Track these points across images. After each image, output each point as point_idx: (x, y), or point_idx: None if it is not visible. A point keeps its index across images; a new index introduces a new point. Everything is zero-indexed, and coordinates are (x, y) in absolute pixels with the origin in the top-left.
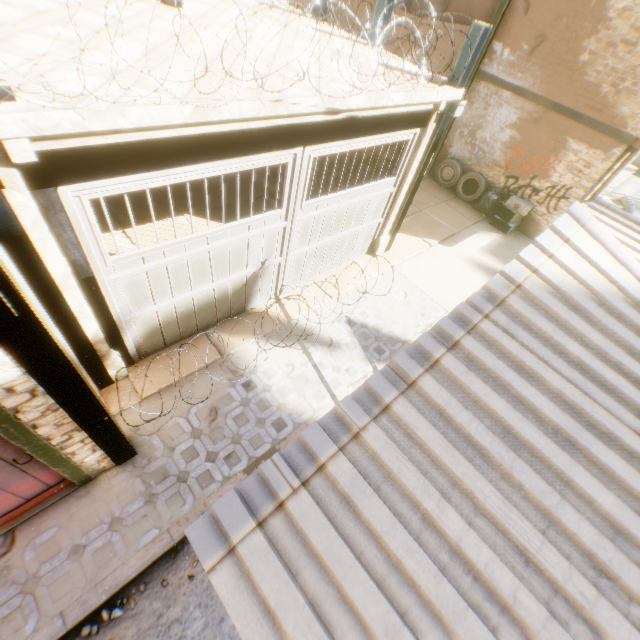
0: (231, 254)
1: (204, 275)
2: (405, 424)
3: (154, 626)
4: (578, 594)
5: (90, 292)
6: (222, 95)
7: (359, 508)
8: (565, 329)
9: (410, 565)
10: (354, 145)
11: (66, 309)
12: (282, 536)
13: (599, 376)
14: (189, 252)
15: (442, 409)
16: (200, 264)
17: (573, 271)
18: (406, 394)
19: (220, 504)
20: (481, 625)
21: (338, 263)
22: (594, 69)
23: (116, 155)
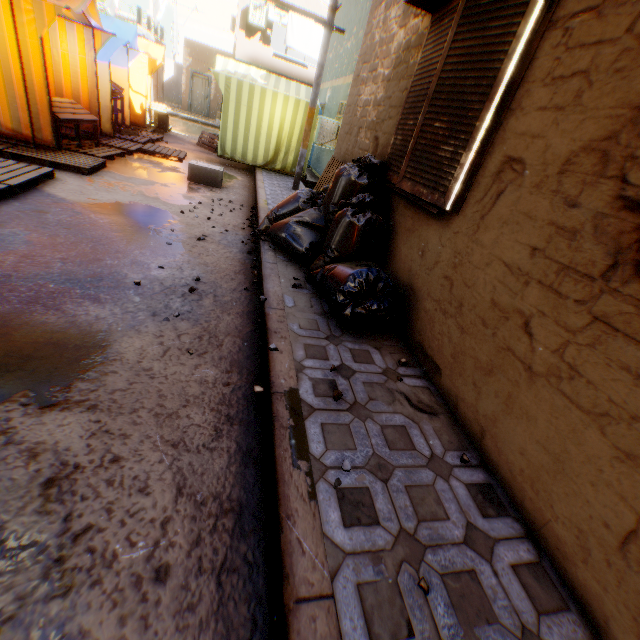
0: None
1: None
2: None
3: None
4: None
5: None
6: None
7: None
8: None
9: None
10: None
11: None
12: None
13: None
14: None
15: None
16: None
17: None
18: None
19: None
20: None
21: None
22: None
23: None
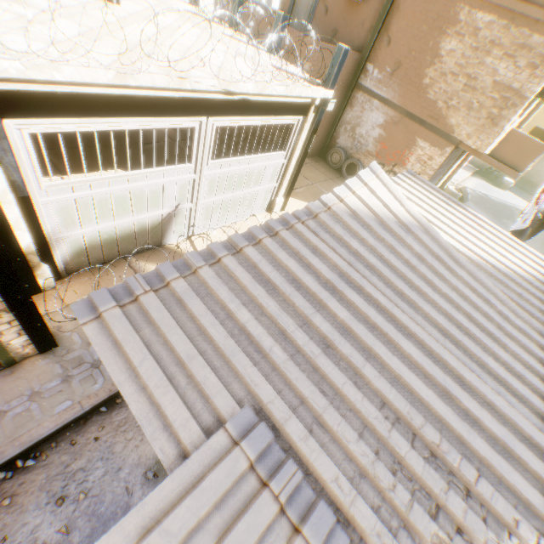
0: (149, 195)
1: (125, 209)
2: (228, 269)
3: (62, 473)
4: (310, 352)
5: (26, 209)
6: (140, 68)
7: (186, 304)
8: (354, 235)
9: (211, 331)
10: (249, 121)
11: (4, 219)
12: (134, 314)
13: (367, 260)
14: (112, 188)
15: (255, 264)
16: (122, 199)
17: (366, 202)
18: (235, 255)
19: (95, 293)
20: (246, 359)
21: (242, 216)
22: (433, 90)
23: (53, 101)
